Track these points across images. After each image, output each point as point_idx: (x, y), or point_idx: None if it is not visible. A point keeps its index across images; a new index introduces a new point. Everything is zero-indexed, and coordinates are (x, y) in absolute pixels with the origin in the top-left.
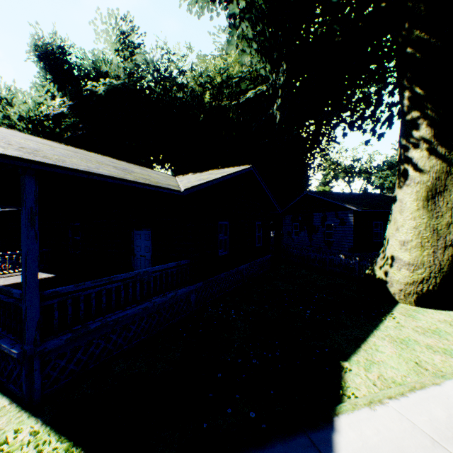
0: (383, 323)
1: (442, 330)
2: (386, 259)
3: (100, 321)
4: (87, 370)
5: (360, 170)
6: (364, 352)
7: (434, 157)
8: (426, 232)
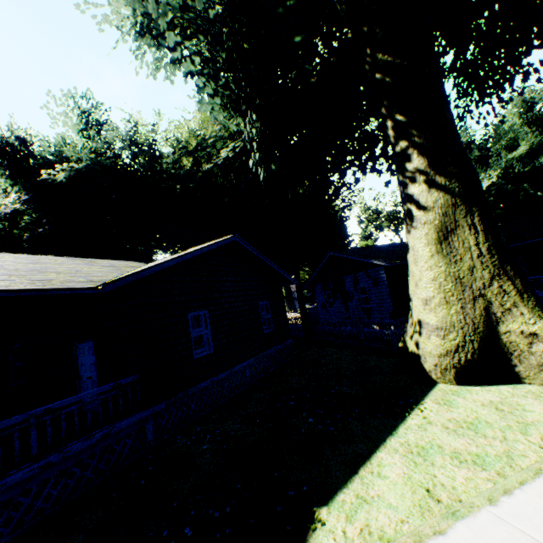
0: (406, 421)
1: (482, 421)
2: (414, 325)
3: None
4: None
5: None
6: (359, 482)
7: (435, 189)
8: (447, 283)
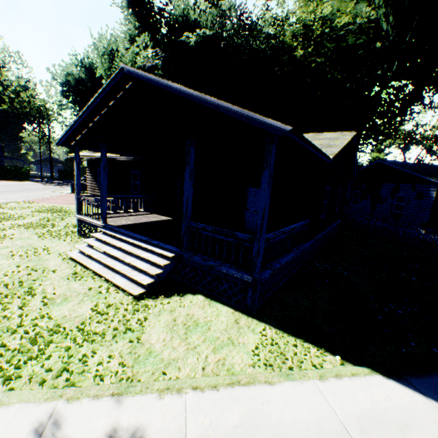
0: None
1: None
2: None
3: (277, 263)
4: (267, 297)
5: (423, 138)
6: None
7: None
8: None
